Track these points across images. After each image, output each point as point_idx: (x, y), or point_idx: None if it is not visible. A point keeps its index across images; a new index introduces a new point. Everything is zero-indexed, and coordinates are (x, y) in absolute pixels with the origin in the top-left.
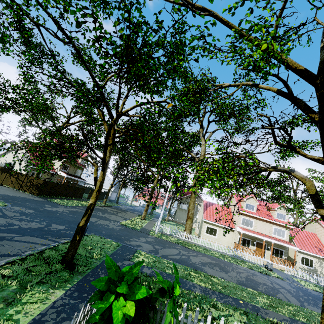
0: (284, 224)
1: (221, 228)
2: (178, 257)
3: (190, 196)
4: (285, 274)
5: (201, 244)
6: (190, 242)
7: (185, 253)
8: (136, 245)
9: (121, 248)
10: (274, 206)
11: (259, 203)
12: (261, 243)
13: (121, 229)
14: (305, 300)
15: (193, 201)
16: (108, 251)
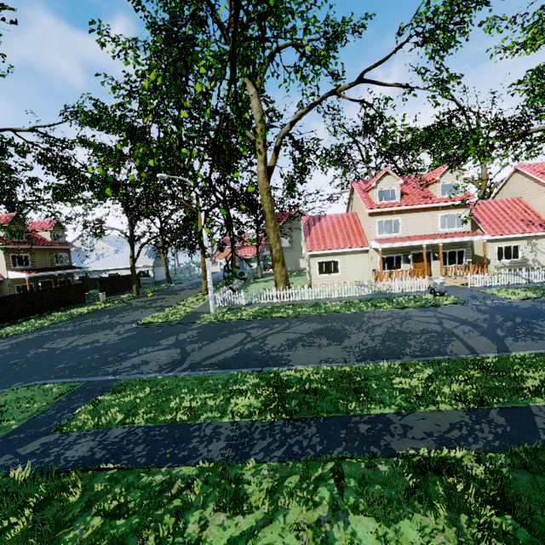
0: (458, 202)
1: (344, 255)
2: (234, 352)
3: (287, 221)
4: (470, 290)
5: (310, 297)
6: (288, 302)
7: (259, 334)
8: (131, 367)
9: (68, 397)
10: (433, 175)
11: (406, 181)
12: (421, 253)
13: (127, 338)
14: (508, 333)
15: (272, 226)
16: (5, 428)
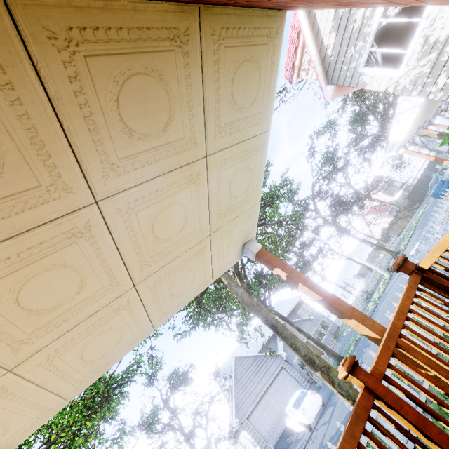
0: None
1: None
2: None
3: None
4: None
5: None
6: None
7: None
8: None
9: None
10: None
11: None
12: None
13: None
14: None
15: None
16: None
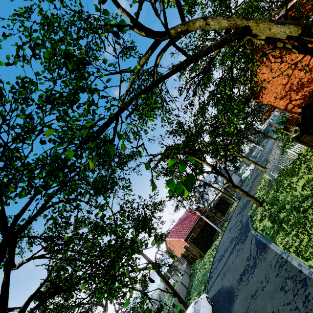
0: None
1: None
2: None
3: None
4: None
5: None
6: None
7: None
8: None
9: None
10: None
11: None
12: None
13: None
14: None
15: None
16: None
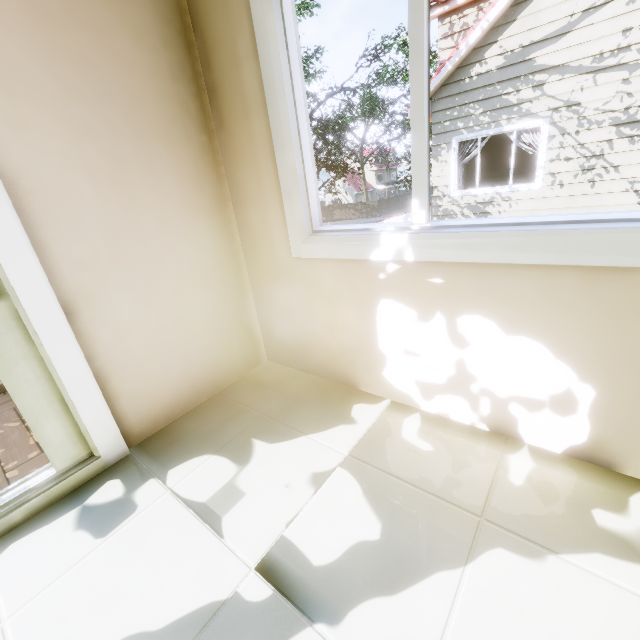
0: None
1: None
2: None
3: None
4: None
5: None
6: None
7: None
8: None
9: None
10: None
11: None
12: None
13: None
14: None
15: None
16: None
